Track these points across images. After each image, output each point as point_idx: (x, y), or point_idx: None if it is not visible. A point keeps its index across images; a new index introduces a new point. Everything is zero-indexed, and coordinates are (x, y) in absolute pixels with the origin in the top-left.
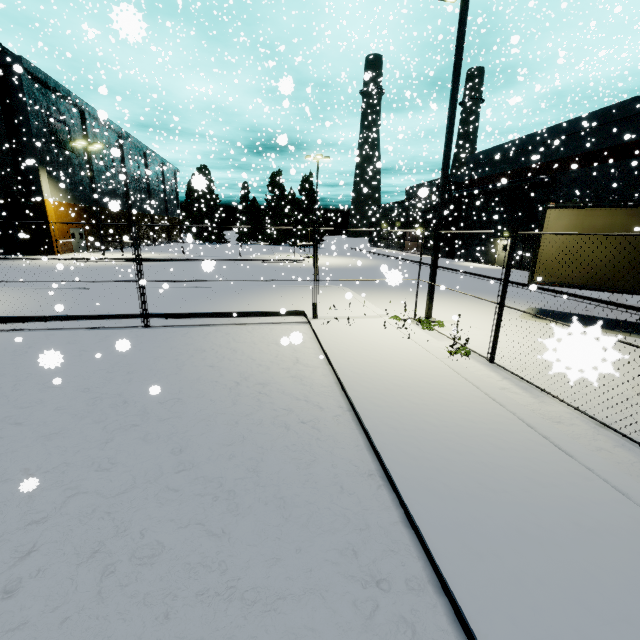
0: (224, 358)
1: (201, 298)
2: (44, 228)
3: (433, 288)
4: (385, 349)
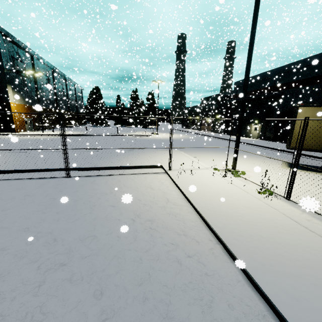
0: (120, 199)
1: (100, 157)
2: (9, 118)
3: (237, 152)
4: (221, 191)
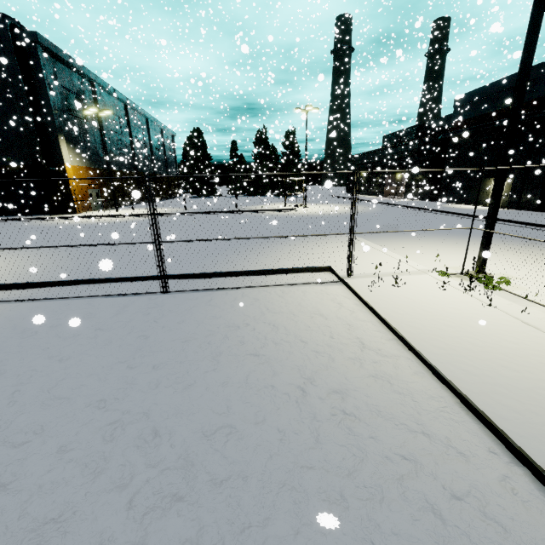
0: (266, 340)
1: (214, 254)
2: (66, 190)
3: (490, 237)
4: (473, 325)
